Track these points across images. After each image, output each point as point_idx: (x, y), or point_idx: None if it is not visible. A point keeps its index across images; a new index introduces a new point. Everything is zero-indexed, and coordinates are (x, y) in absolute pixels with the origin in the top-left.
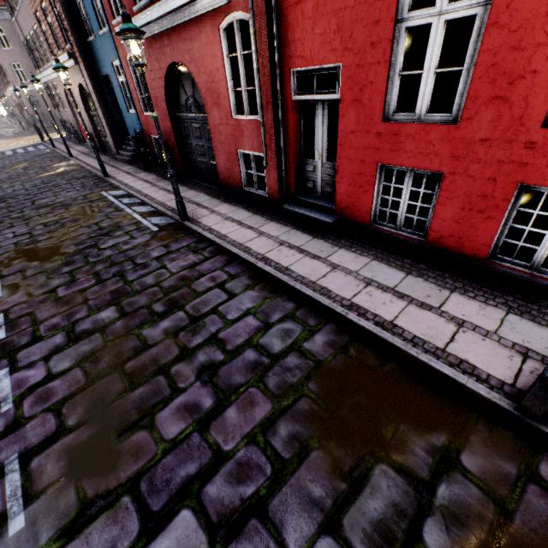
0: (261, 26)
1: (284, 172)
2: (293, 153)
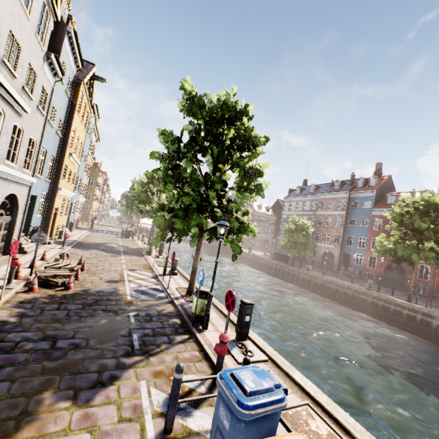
0: (433, 268)
1: (434, 291)
2: (437, 288)
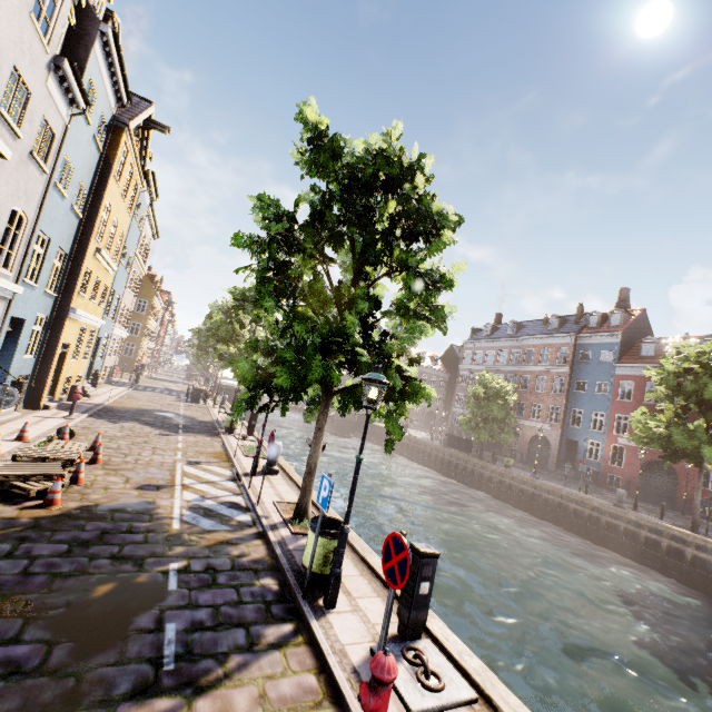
0: None
1: None
2: None
